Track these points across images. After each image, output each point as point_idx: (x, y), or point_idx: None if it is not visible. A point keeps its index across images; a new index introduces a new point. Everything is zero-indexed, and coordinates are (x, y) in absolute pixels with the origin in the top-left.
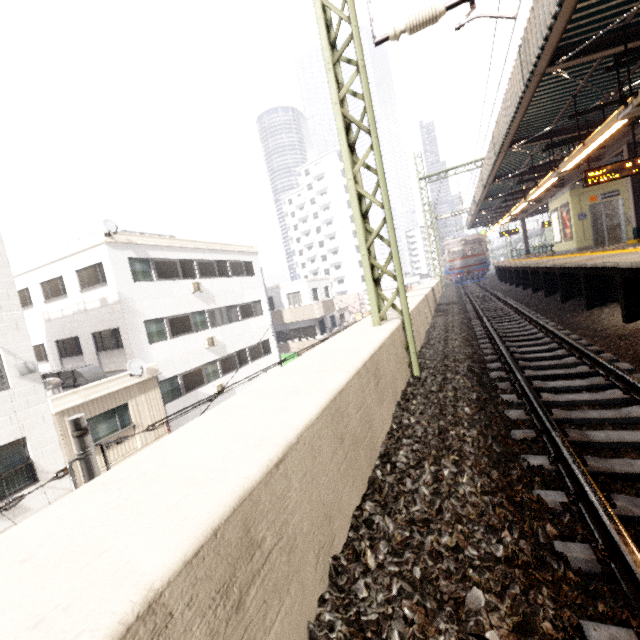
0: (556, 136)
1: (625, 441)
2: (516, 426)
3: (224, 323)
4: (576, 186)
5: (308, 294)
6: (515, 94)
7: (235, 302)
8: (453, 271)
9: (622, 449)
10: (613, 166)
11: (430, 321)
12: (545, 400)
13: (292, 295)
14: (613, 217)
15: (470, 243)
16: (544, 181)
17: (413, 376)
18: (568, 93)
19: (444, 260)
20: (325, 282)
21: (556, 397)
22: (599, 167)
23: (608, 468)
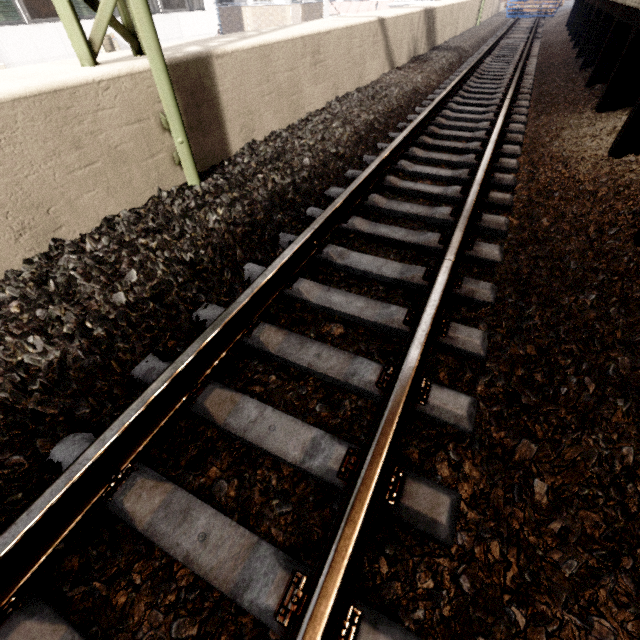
0: None
1: (260, 447)
2: (177, 344)
3: None
4: None
5: None
6: None
7: None
8: None
9: (256, 452)
10: None
11: (378, 77)
12: (294, 295)
13: None
14: None
15: None
16: None
17: (186, 186)
18: None
19: None
20: None
21: (317, 293)
22: None
23: (134, 519)
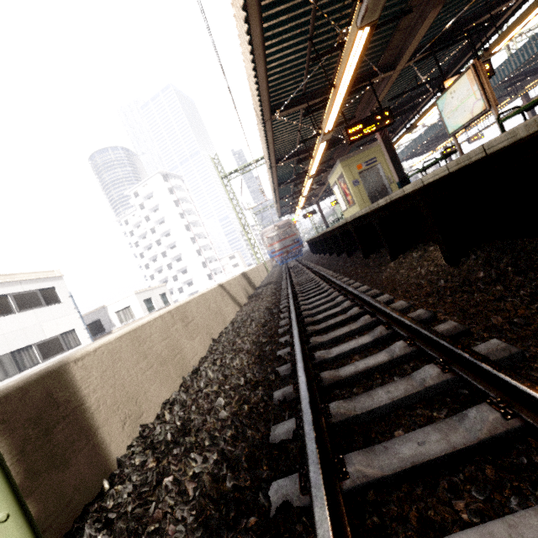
0: (311, 100)
1: None
2: None
3: (9, 375)
4: (344, 158)
5: (139, 306)
6: (238, 11)
7: (29, 342)
8: (275, 253)
9: None
10: (367, 120)
11: (235, 315)
12: None
13: (122, 311)
14: (378, 180)
15: (282, 227)
16: (315, 149)
17: None
18: (304, 36)
19: (265, 246)
20: (160, 289)
21: None
22: (356, 123)
23: None
